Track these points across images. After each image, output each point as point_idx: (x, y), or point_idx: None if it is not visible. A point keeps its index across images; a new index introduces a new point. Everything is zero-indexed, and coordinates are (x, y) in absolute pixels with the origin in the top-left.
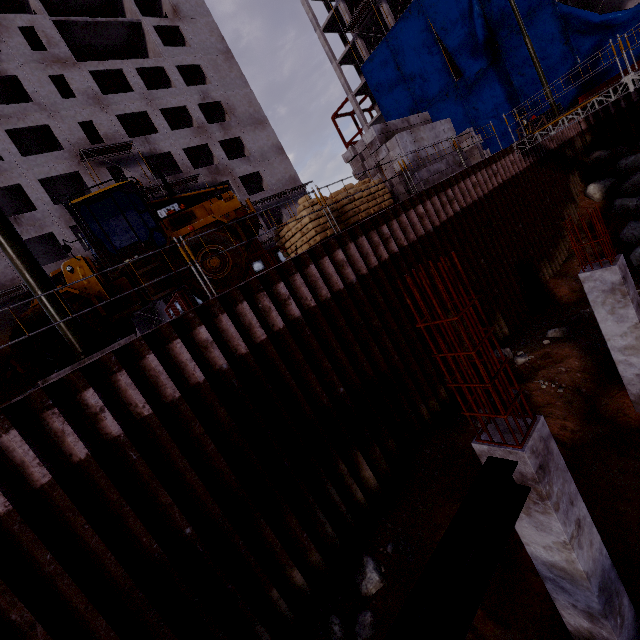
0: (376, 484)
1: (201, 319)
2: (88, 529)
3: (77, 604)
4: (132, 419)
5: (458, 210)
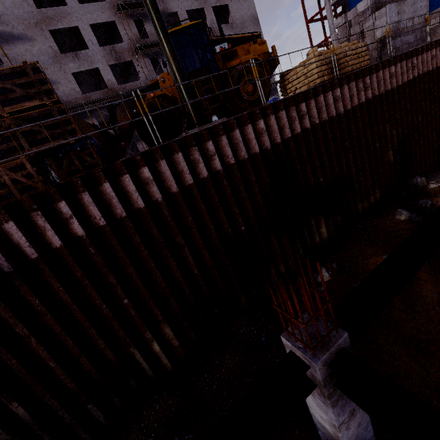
0: (327, 237)
1: (261, 115)
2: (205, 212)
3: (199, 244)
4: (224, 164)
5: (416, 76)
